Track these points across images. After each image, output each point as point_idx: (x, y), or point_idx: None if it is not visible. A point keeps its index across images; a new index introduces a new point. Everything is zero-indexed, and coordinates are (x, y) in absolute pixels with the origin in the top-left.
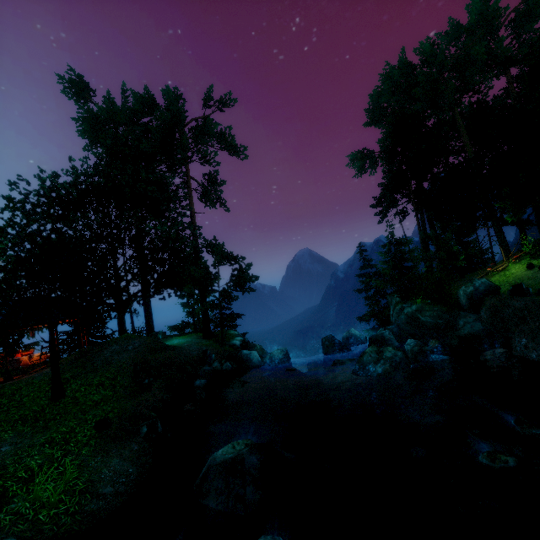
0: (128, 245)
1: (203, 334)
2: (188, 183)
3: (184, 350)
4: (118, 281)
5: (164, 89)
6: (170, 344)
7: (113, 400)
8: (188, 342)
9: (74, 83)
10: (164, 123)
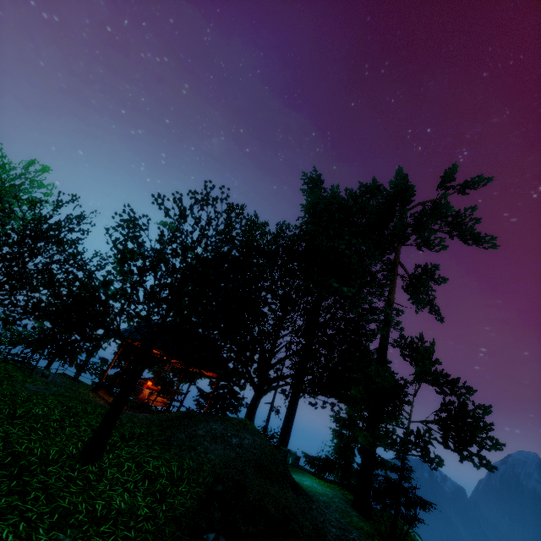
0: (300, 315)
1: (355, 498)
2: (394, 266)
3: (315, 509)
4: (272, 352)
5: (393, 181)
6: (298, 481)
7: (126, 534)
8: (326, 495)
9: (313, 179)
10: (382, 208)
